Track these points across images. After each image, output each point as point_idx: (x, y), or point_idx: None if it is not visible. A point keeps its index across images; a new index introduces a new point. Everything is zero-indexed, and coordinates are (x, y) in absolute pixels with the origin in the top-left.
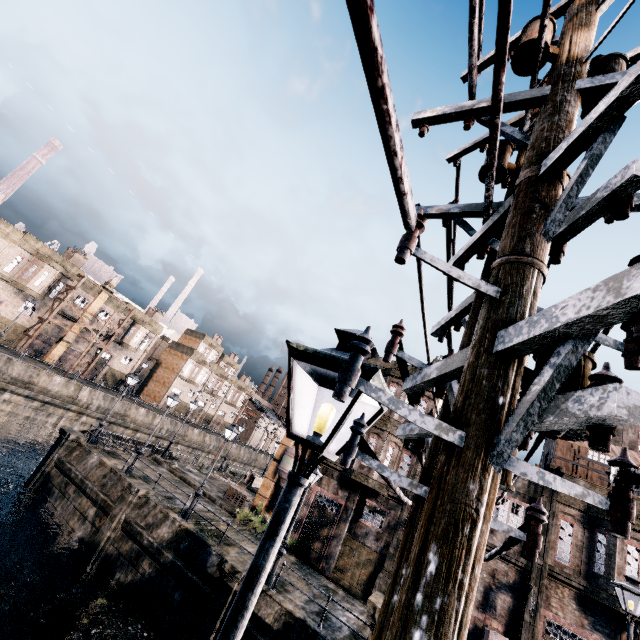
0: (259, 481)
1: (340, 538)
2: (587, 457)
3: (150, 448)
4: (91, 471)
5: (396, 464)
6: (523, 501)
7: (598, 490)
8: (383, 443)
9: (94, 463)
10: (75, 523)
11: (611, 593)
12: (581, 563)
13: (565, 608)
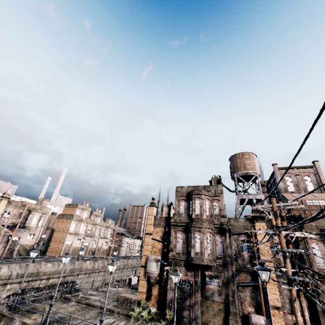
0: (135, 279)
1: (198, 303)
2: (307, 204)
3: (61, 285)
4: None
5: (214, 244)
6: None
7: (321, 220)
8: (203, 235)
9: None
10: None
11: None
12: None
13: None
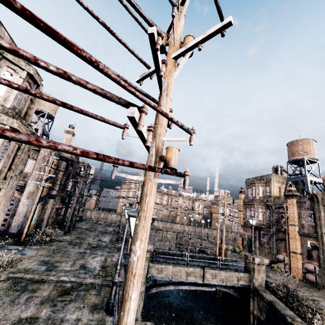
0: None
1: (256, 247)
2: None
3: None
4: (183, 242)
5: (265, 215)
6: (310, 211)
7: None
8: (255, 209)
9: (184, 240)
10: None
11: None
12: None
13: None
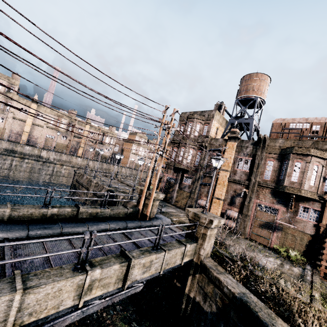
0: None
1: (175, 190)
2: (289, 127)
3: None
4: (84, 180)
5: (194, 157)
6: (249, 157)
7: (289, 142)
8: (186, 149)
9: (85, 178)
10: (83, 195)
11: (282, 185)
12: (275, 177)
13: (265, 197)
